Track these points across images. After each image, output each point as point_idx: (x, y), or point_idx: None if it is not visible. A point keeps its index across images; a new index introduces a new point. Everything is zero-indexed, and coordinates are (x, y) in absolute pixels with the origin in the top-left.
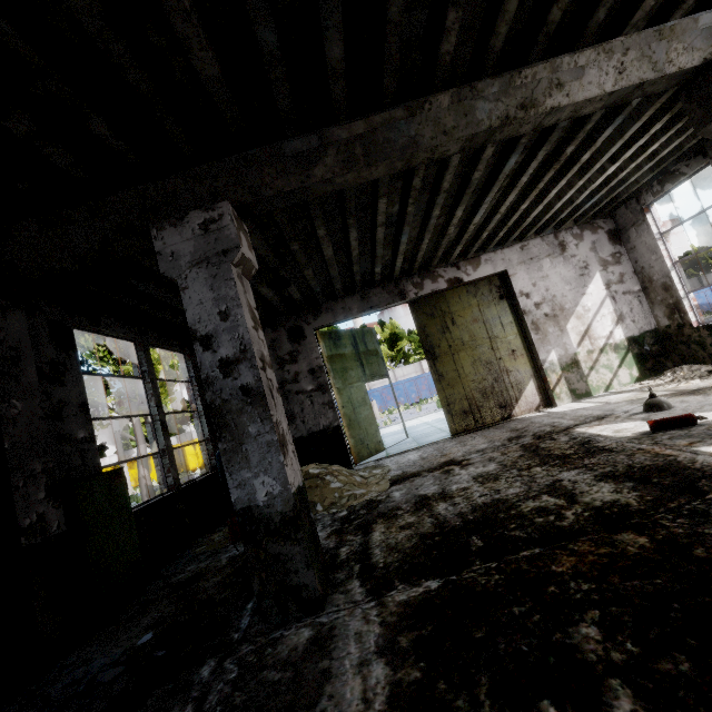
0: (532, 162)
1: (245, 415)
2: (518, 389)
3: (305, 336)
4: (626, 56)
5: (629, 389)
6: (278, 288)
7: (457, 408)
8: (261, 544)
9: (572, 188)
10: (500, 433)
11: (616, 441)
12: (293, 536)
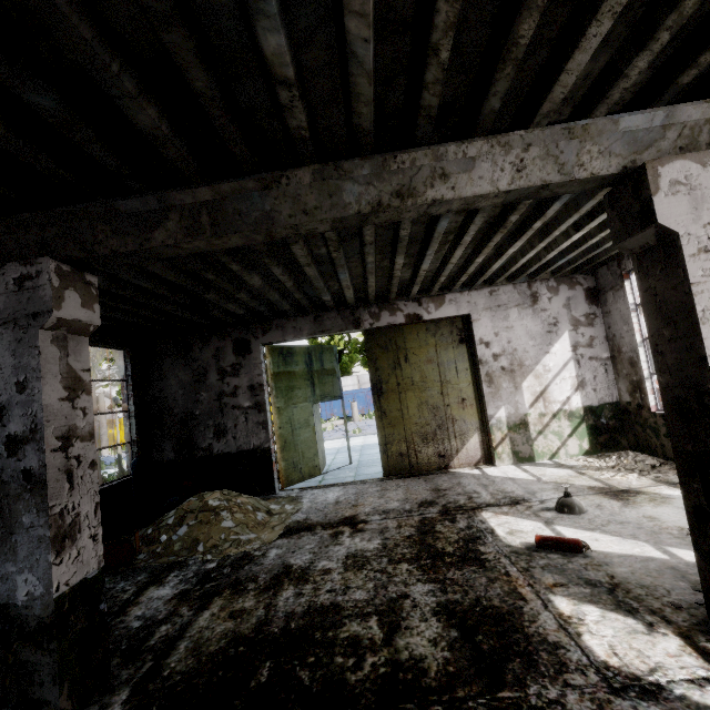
0: (470, 226)
1: (22, 502)
2: (461, 441)
3: (251, 350)
4: (528, 152)
5: (570, 464)
6: (200, 311)
7: (394, 449)
8: (12, 647)
9: (533, 248)
10: (422, 489)
11: (499, 549)
12: (45, 645)
